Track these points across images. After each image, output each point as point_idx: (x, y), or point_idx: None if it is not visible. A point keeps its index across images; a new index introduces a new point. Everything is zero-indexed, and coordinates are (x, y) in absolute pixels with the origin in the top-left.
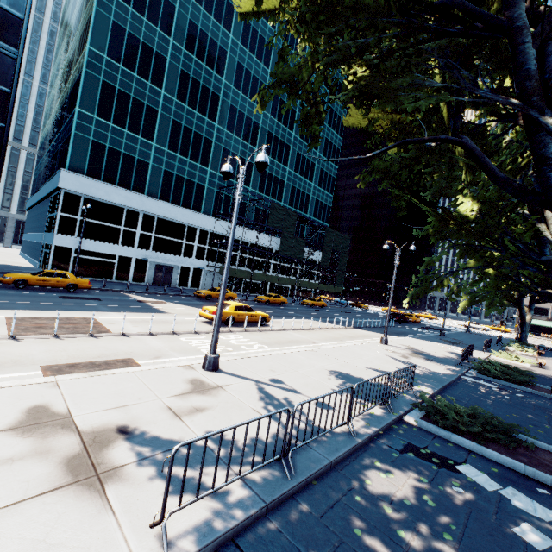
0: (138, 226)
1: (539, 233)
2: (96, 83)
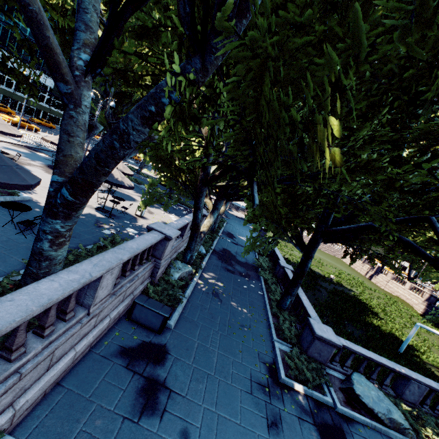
0: None
1: None
2: None
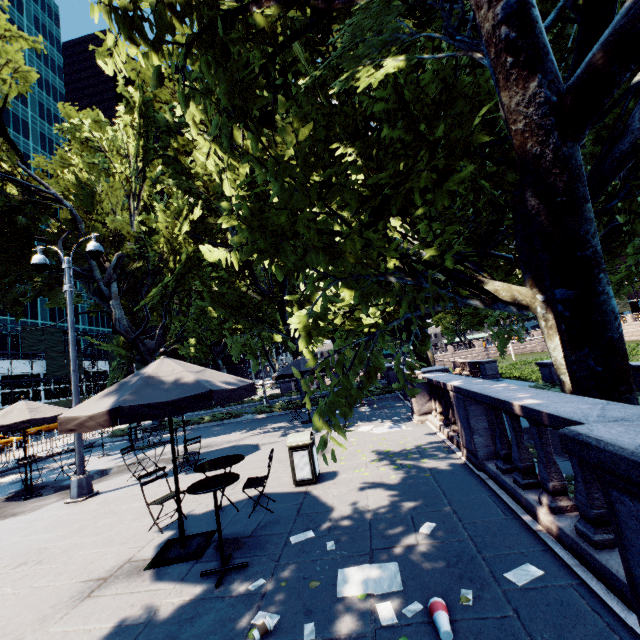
0: None
1: None
2: None
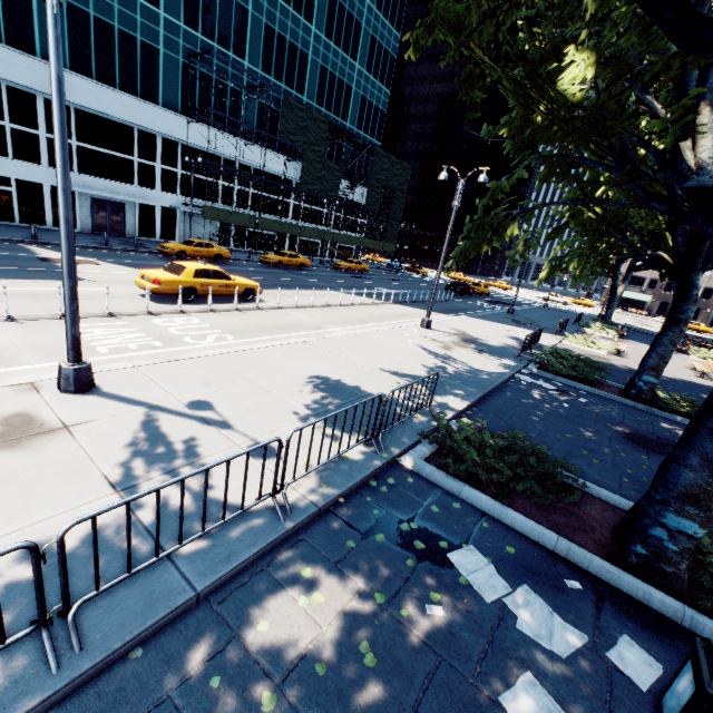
0: (39, 123)
1: (677, 156)
2: None
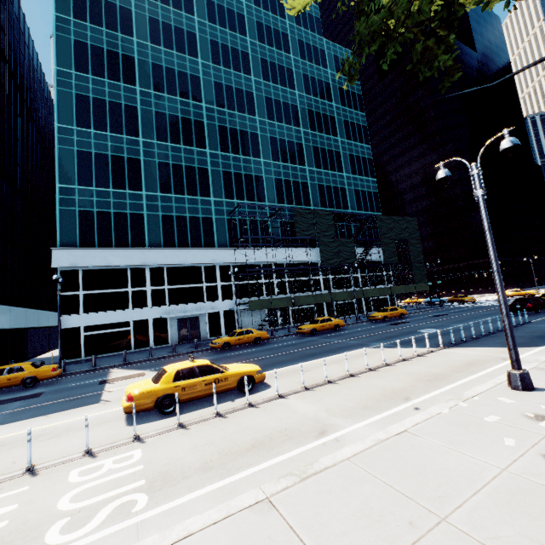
0: (147, 283)
1: None
2: (71, 155)
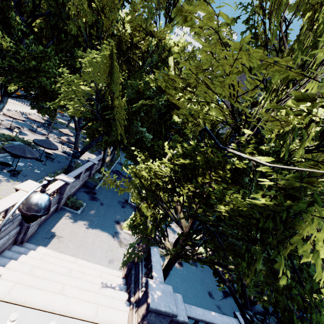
0: None
1: None
2: None
